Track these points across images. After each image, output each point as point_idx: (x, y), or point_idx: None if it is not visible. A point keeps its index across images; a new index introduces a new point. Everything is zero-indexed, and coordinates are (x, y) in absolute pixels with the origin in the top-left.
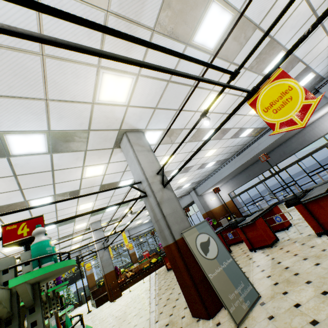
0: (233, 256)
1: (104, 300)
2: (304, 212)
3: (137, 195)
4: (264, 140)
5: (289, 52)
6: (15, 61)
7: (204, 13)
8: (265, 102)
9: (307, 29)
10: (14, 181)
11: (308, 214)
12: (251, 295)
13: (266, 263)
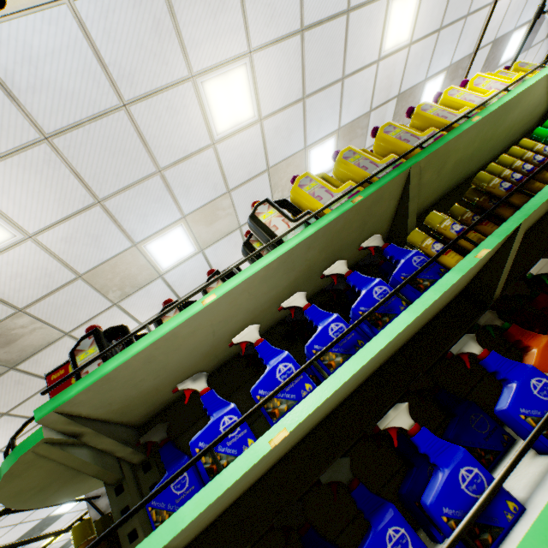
0: None
1: None
2: None
3: None
4: None
5: None
6: None
7: (421, 94)
8: None
9: None
10: None
11: None
12: None
13: None
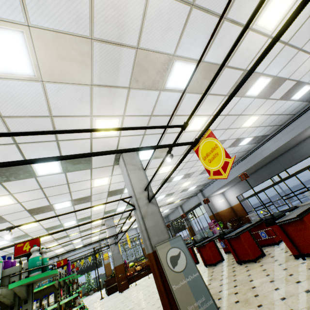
0: (223, 265)
1: (114, 289)
2: (281, 233)
3: None
4: (267, 147)
5: (212, 119)
6: (34, 123)
7: (170, 69)
8: (203, 152)
9: (221, 106)
10: (41, 192)
11: (285, 235)
12: (210, 309)
13: (241, 279)
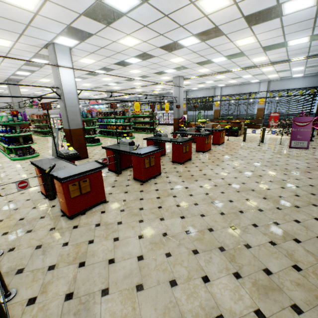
0: None
1: None
2: None
3: (178, 63)
4: None
5: None
6: None
7: None
8: None
9: None
10: None
11: None
12: None
13: None
